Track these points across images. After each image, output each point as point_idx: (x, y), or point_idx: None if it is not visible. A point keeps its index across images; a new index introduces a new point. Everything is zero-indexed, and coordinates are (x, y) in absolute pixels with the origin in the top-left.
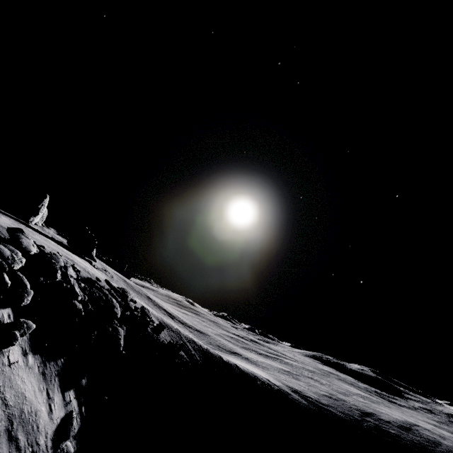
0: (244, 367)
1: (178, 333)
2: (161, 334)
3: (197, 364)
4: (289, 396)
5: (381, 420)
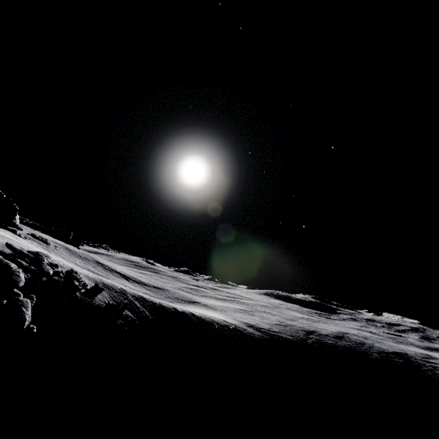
0: (201, 314)
1: (122, 292)
2: (97, 297)
3: (146, 320)
4: (244, 331)
5: (321, 335)
